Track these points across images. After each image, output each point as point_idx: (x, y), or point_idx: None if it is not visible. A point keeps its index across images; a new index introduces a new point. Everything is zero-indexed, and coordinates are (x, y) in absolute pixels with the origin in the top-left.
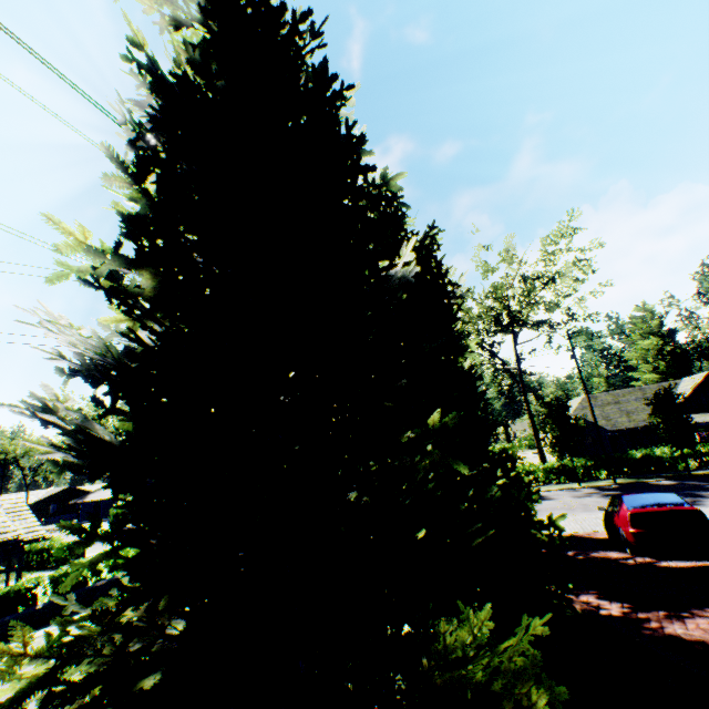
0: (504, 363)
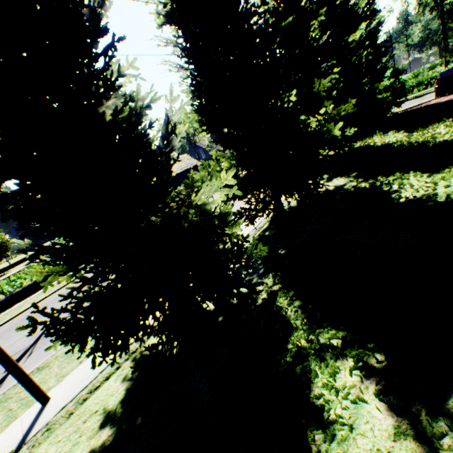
0: None
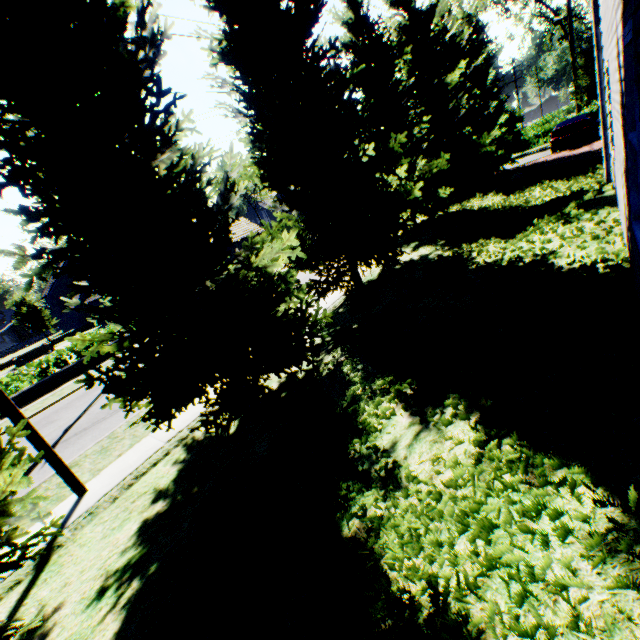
0: (555, 15)
